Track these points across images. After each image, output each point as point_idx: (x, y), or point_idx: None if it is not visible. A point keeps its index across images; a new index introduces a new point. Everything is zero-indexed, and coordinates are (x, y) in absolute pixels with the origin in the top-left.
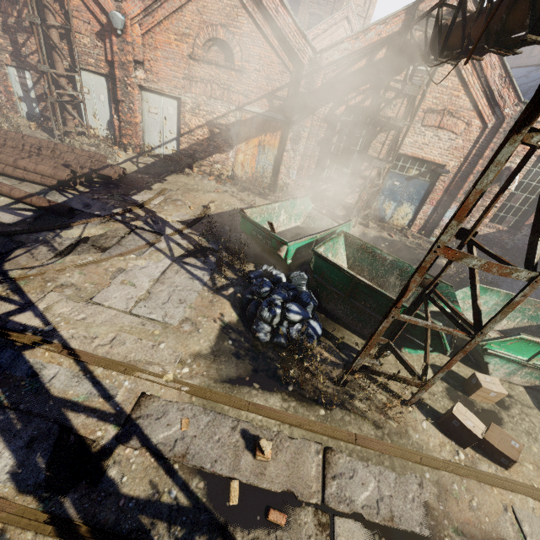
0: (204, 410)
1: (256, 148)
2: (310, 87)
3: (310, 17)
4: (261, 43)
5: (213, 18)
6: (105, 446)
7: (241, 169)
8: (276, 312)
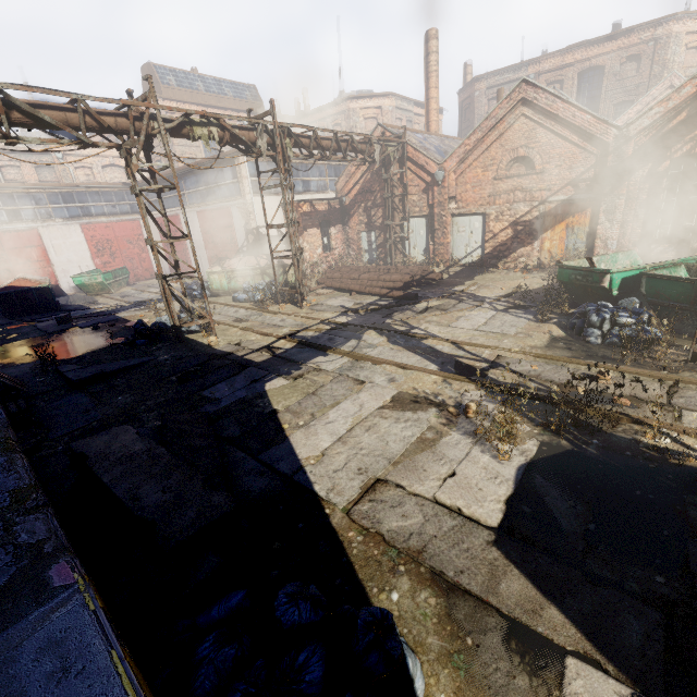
0: (547, 364)
1: (564, 232)
2: (620, 158)
3: (616, 108)
4: (561, 144)
5: (513, 145)
6: (483, 368)
7: (548, 255)
8: (604, 316)
